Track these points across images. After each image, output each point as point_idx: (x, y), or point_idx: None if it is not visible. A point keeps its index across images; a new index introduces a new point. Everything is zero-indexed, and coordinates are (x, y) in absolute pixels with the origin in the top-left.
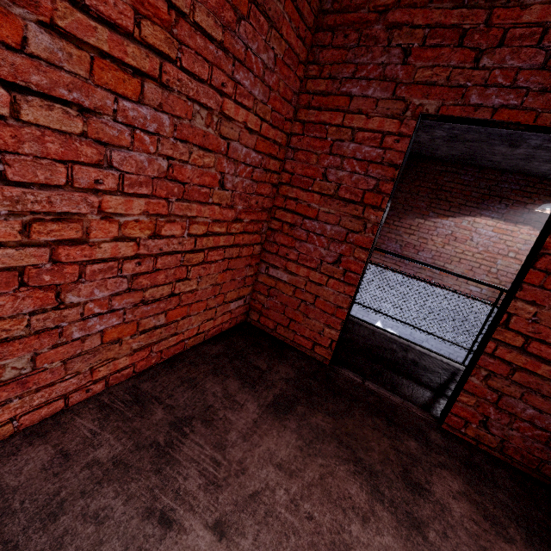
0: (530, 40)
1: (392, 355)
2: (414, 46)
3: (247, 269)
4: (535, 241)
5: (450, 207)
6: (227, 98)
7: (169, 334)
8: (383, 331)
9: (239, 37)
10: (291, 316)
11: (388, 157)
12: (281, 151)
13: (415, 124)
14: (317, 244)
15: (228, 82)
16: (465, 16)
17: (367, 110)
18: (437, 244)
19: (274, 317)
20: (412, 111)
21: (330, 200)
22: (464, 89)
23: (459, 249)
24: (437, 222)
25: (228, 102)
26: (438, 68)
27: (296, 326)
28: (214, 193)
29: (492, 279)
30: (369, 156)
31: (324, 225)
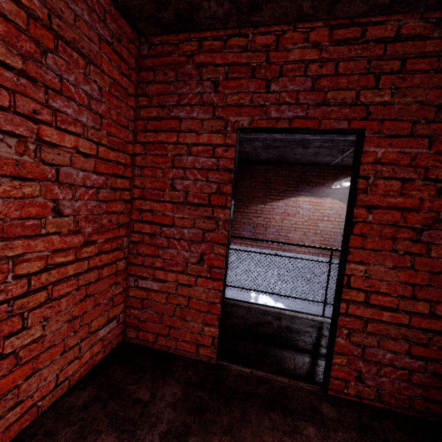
0: (299, 72)
1: (269, 328)
2: (220, 79)
3: (113, 288)
4: (346, 213)
5: (279, 193)
6: (45, 125)
7: (5, 409)
8: (257, 305)
9: (49, 68)
10: (169, 323)
11: (222, 164)
12: (127, 170)
13: (236, 136)
14: (179, 248)
15: (43, 109)
16: (251, 57)
17: (195, 129)
18: (278, 221)
19: (152, 328)
20: (231, 126)
21: (181, 206)
22: (265, 108)
23: (292, 221)
24: (273, 205)
25: (47, 128)
26: (242, 94)
27: (176, 332)
28: (48, 222)
29: (319, 238)
30: (206, 165)
31: (181, 229)
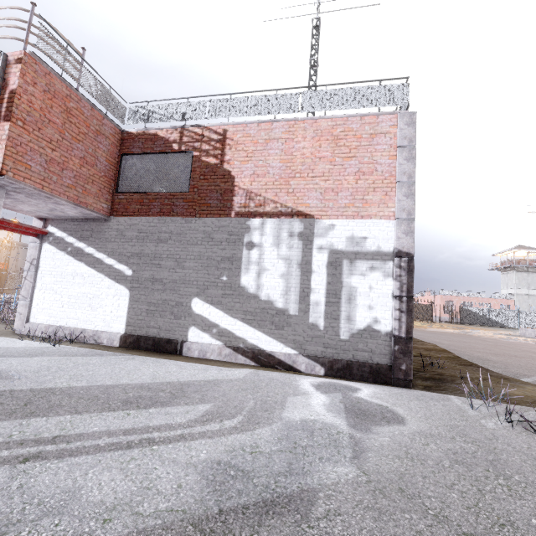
0: None
1: None
2: None
3: None
4: None
5: None
6: None
7: None
8: None
9: None
10: None
11: None
12: None
13: None
14: None
15: None
16: None
17: None
18: None
19: None
20: None
21: None
22: None
23: None
24: None
25: None
26: None
27: None
28: None
29: None
30: None
31: None
